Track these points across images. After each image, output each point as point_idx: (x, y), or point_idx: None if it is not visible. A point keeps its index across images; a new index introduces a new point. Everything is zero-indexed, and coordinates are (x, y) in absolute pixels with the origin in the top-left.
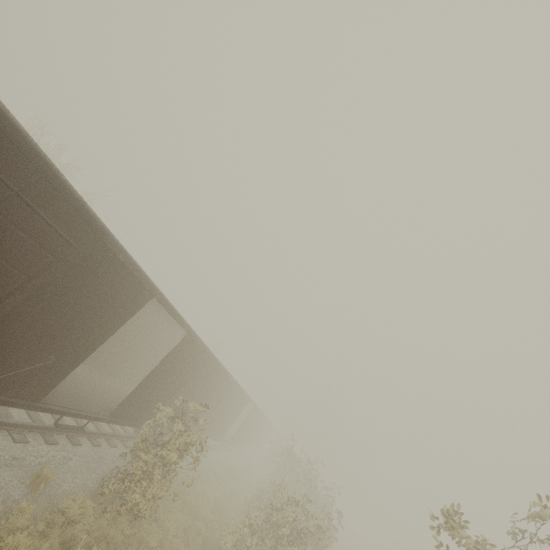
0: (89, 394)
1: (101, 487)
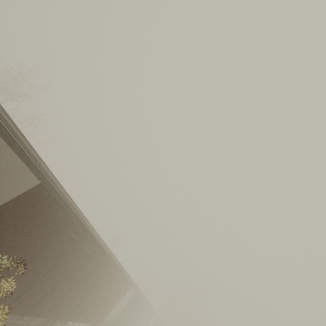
0: None
1: None
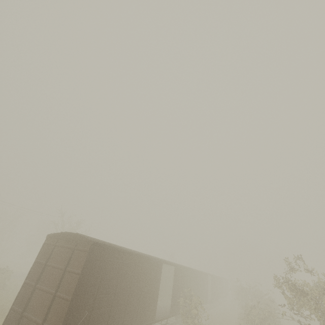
0: (158, 311)
1: None
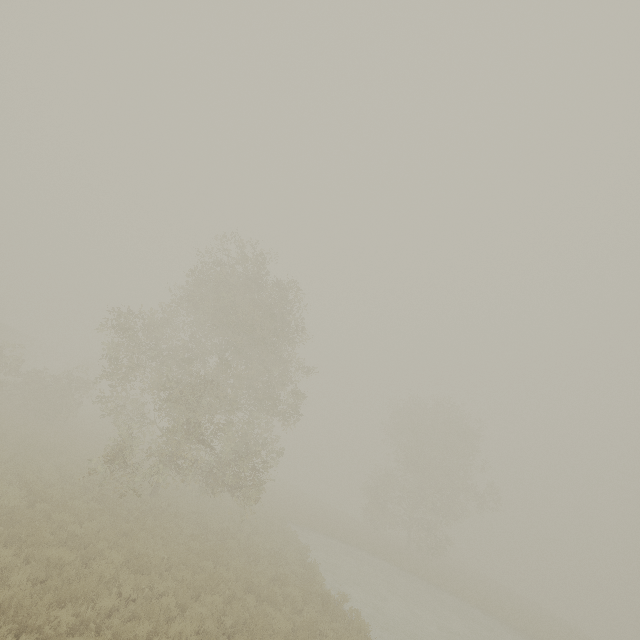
0: None
1: None
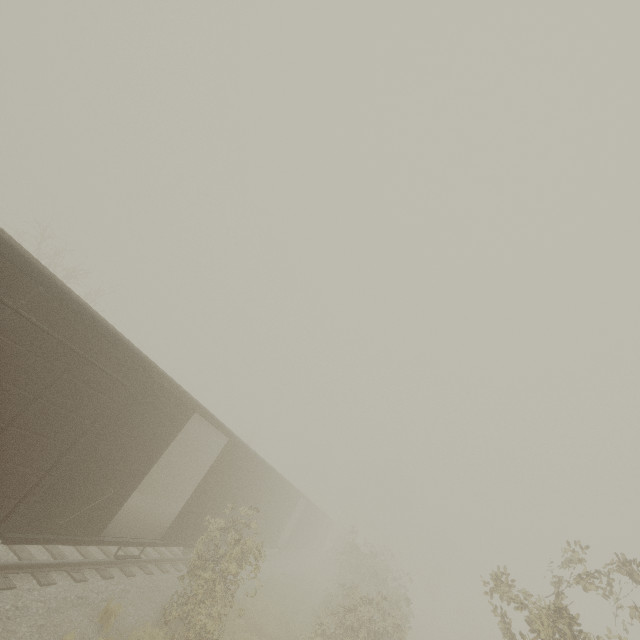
0: (137, 520)
1: (163, 616)
